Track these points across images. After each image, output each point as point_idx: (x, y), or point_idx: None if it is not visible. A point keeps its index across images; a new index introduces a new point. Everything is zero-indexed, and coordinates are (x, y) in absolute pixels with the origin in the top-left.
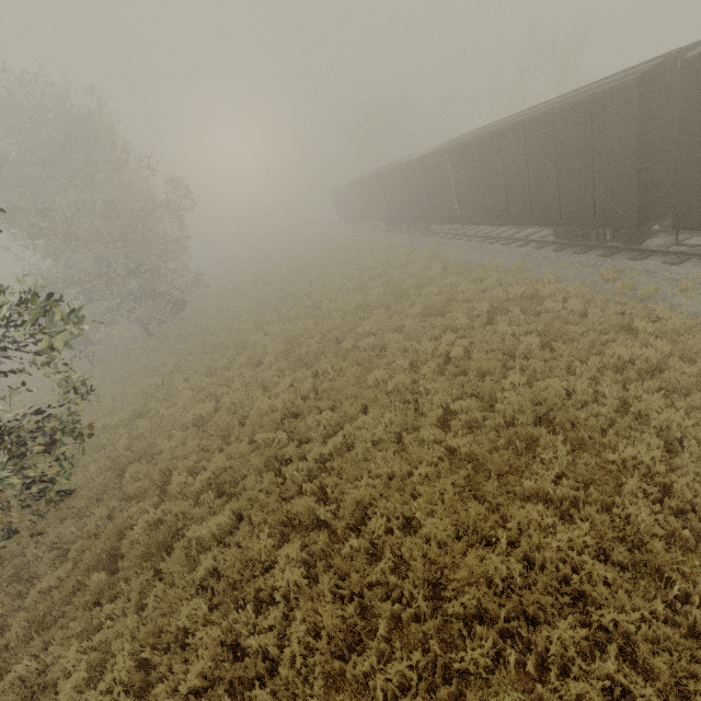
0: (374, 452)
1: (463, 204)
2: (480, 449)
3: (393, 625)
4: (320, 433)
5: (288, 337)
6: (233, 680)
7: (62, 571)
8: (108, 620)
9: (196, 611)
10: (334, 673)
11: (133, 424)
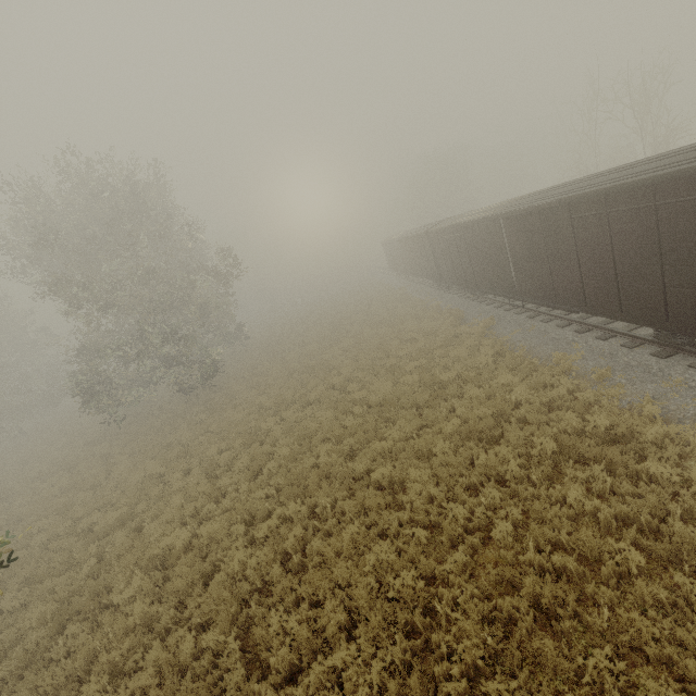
0: None
1: (523, 278)
2: None
3: None
4: (282, 657)
5: (300, 434)
6: None
7: None
8: None
9: None
10: None
11: (113, 534)
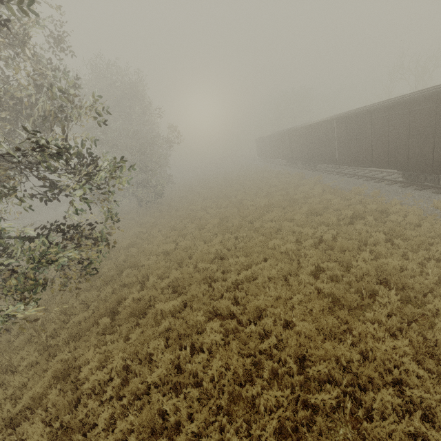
0: (269, 284)
1: (341, 152)
2: (338, 291)
3: (272, 377)
4: (236, 268)
5: (221, 217)
6: (176, 383)
7: (87, 314)
8: (110, 341)
9: (157, 346)
10: (234, 393)
11: (128, 249)
